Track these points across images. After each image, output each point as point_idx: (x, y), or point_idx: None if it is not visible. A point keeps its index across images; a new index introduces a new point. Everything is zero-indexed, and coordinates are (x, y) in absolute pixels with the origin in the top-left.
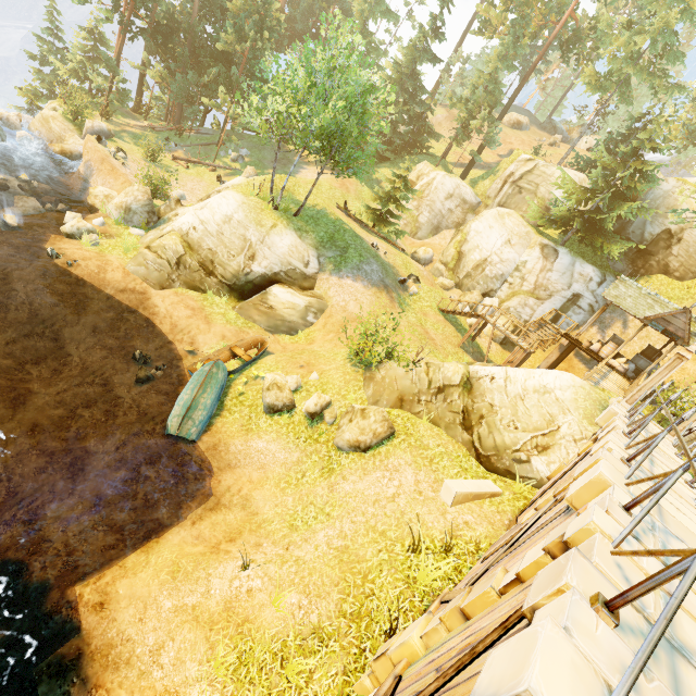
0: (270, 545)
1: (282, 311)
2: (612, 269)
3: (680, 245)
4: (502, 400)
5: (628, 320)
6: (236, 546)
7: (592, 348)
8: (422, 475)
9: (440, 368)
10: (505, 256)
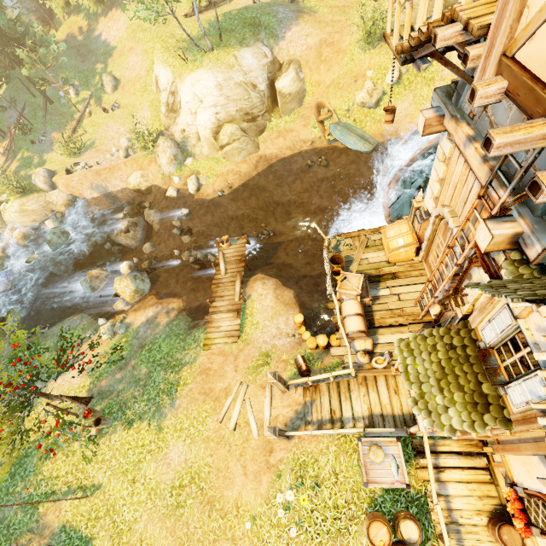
0: None
1: (294, 90)
2: None
3: None
4: None
5: None
6: None
7: None
8: None
9: None
10: None
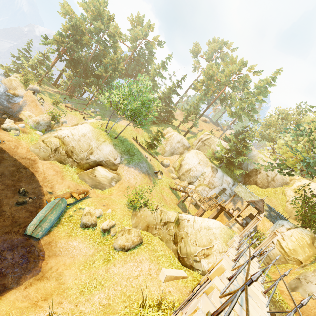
0: (67, 303)
1: (100, 178)
2: (237, 180)
3: (260, 174)
4: (191, 231)
5: (243, 201)
6: (47, 303)
7: (229, 211)
8: (152, 265)
9: (167, 213)
10: (198, 168)
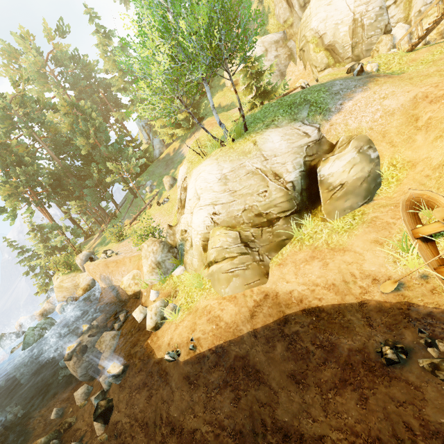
0: None
1: (353, 176)
2: None
3: None
4: None
5: None
6: None
7: None
8: None
9: None
10: None
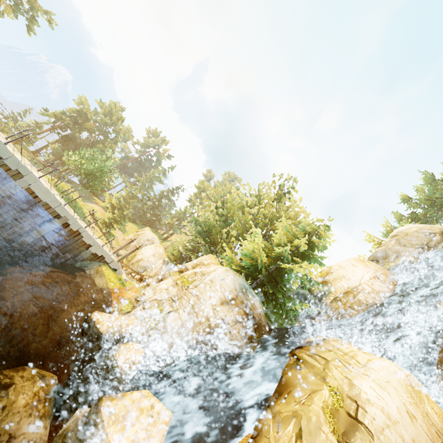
0: None
1: None
2: None
3: None
4: None
5: None
6: None
7: None
8: None
9: None
10: (150, 259)
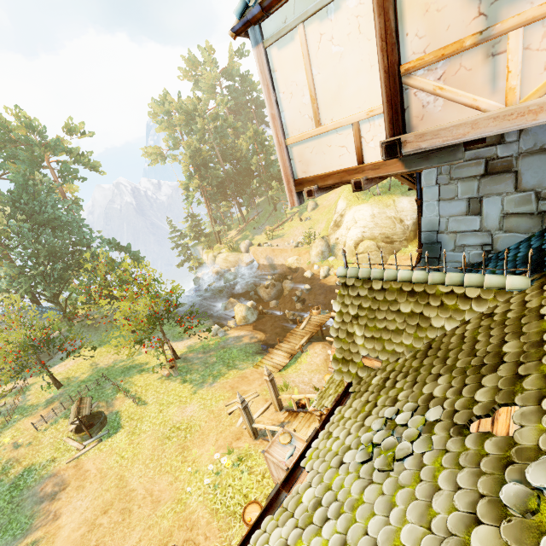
0: None
1: None
2: None
3: None
4: None
5: None
6: None
7: None
8: None
9: None
10: None
